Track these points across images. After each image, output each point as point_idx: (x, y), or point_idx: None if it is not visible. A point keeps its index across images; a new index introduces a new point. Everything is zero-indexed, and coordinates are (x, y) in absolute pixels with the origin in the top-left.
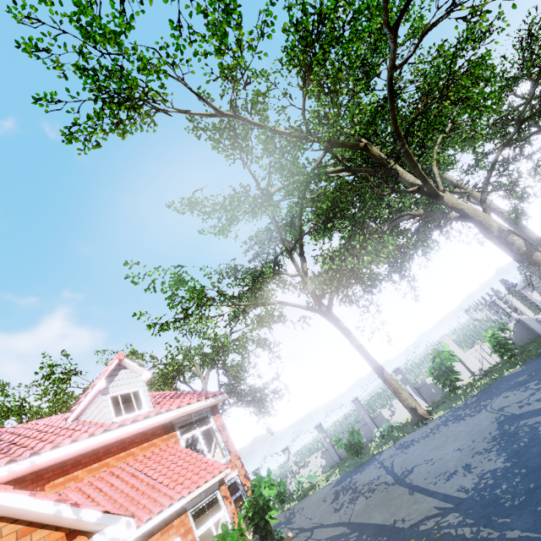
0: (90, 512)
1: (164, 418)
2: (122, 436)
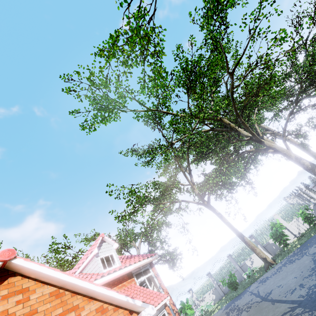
0: (138, 301)
1: (128, 269)
2: (109, 280)
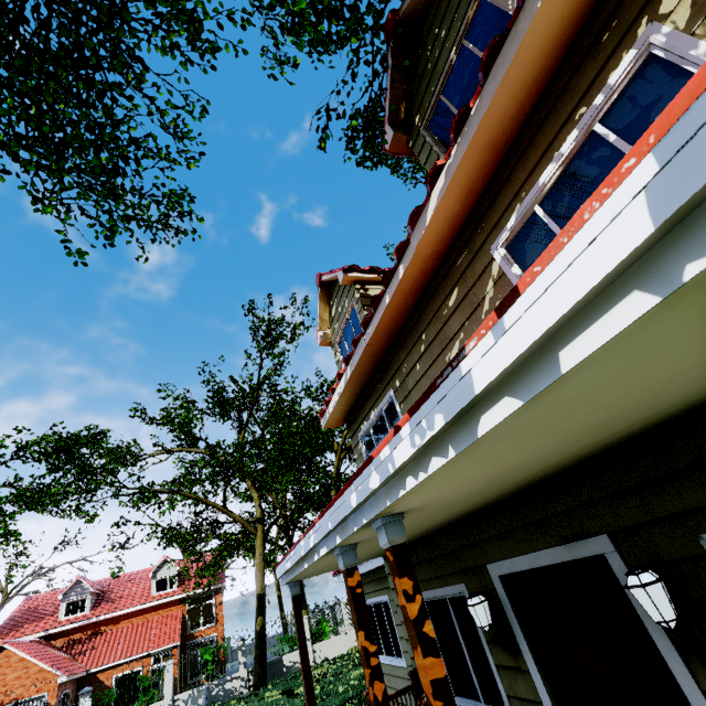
0: (59, 672)
1: (175, 598)
2: (154, 605)
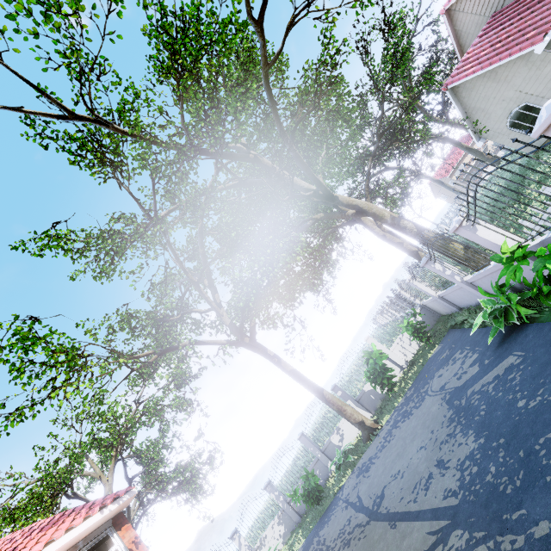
0: None
1: None
2: None
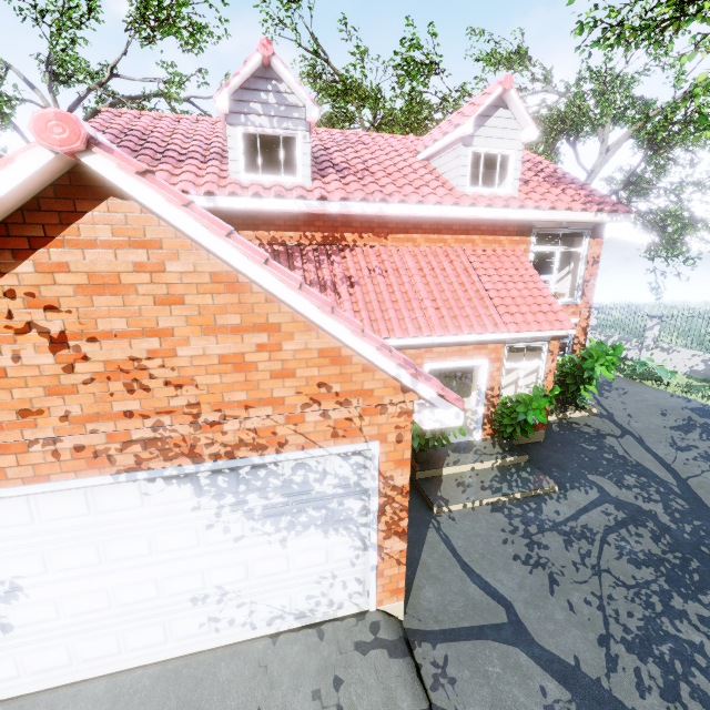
0: (425, 388)
1: (525, 217)
2: (469, 217)
